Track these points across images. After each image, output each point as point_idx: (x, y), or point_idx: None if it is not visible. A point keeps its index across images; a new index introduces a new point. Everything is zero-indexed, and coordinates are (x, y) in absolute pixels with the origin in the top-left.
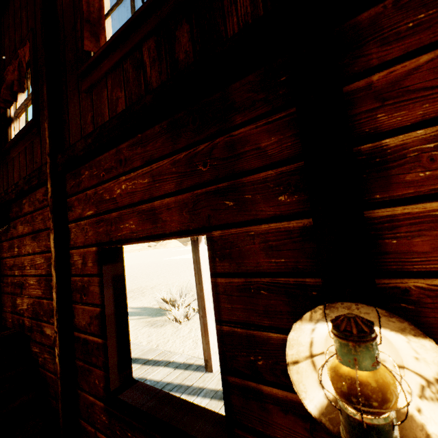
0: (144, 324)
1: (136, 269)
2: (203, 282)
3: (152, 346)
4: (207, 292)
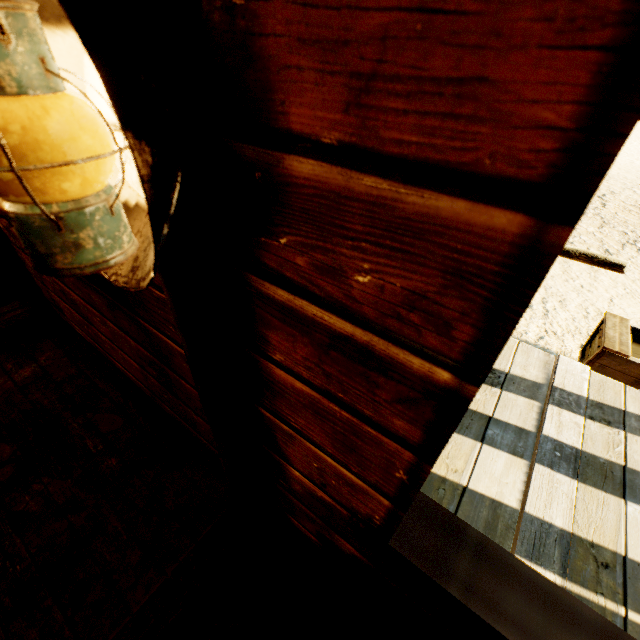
0: None
1: None
2: None
3: None
4: None
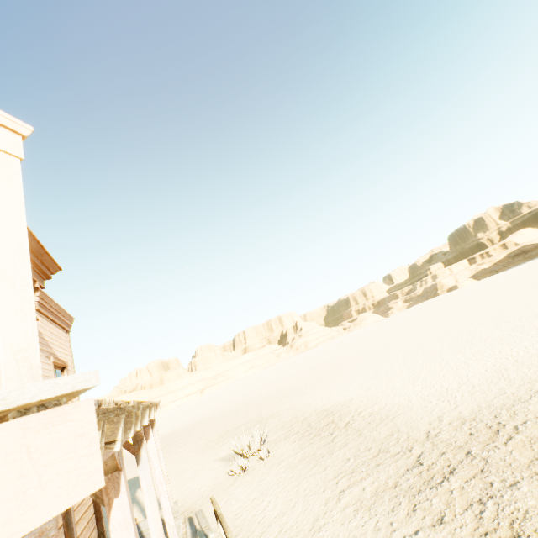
0: (224, 472)
1: (299, 379)
2: (153, 470)
3: (203, 502)
4: (159, 477)
